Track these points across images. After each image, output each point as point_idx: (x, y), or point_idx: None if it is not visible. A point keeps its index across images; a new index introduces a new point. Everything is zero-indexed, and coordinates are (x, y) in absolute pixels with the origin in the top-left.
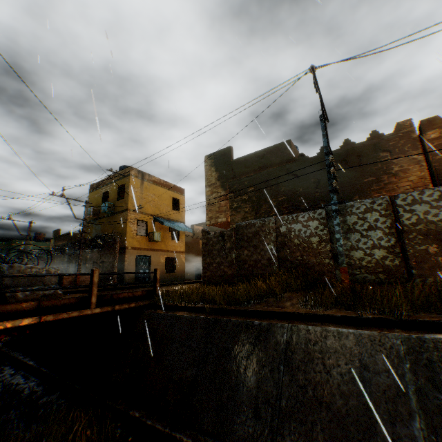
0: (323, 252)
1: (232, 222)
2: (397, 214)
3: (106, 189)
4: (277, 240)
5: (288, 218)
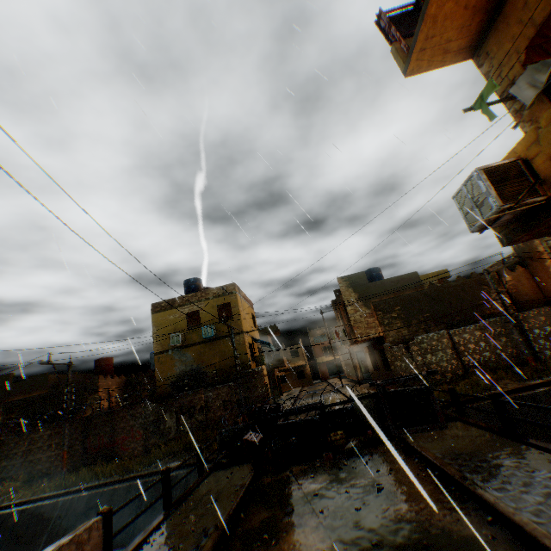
0: (488, 350)
1: (388, 336)
2: (520, 324)
3: (191, 308)
4: (455, 346)
5: (458, 330)
